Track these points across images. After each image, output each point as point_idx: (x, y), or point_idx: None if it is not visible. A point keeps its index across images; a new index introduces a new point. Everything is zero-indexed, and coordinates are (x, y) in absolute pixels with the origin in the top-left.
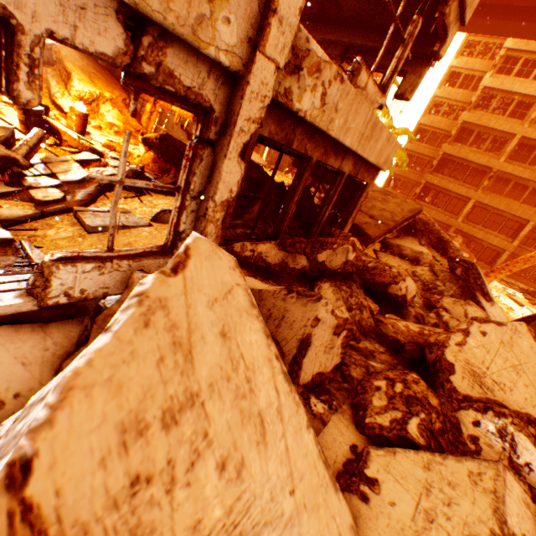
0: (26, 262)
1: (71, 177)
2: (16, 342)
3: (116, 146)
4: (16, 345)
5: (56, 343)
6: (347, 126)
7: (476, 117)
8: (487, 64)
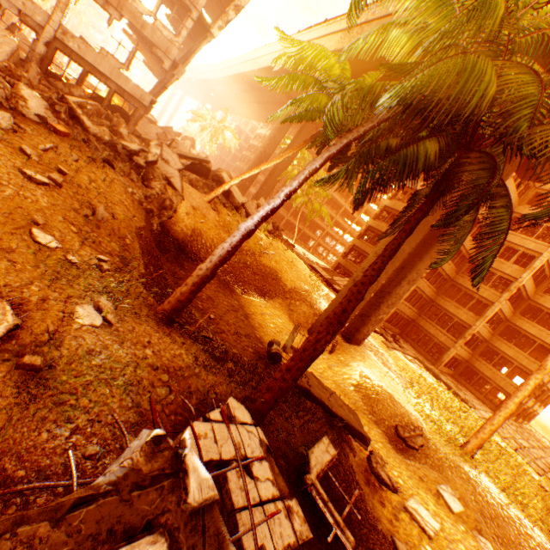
0: None
1: None
2: None
3: None
4: None
5: None
6: (99, 64)
7: (393, 203)
8: None
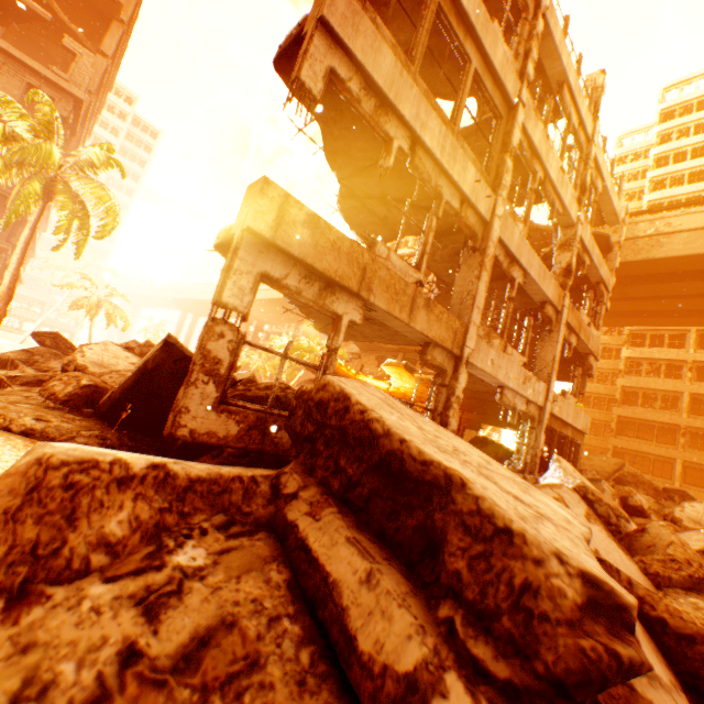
0: None
1: None
2: None
3: None
4: None
5: None
6: (567, 414)
7: (633, 381)
8: (617, 338)
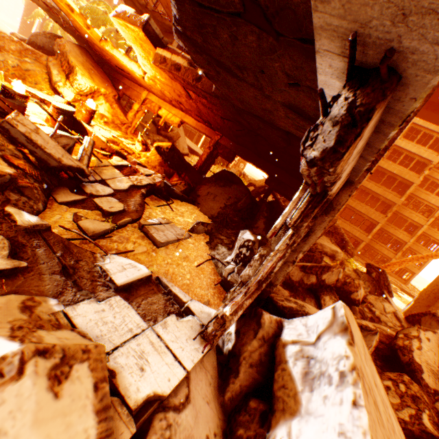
0: (170, 299)
1: (119, 185)
2: (199, 383)
3: (120, 143)
4: (200, 386)
5: (211, 376)
6: None
7: None
8: None
